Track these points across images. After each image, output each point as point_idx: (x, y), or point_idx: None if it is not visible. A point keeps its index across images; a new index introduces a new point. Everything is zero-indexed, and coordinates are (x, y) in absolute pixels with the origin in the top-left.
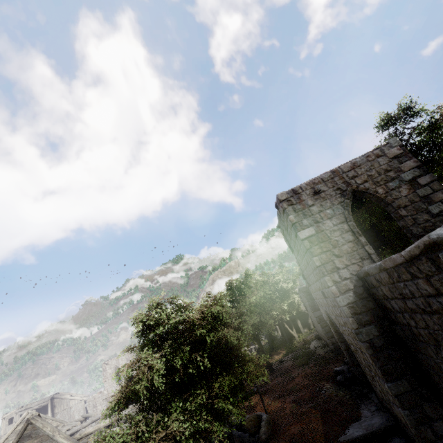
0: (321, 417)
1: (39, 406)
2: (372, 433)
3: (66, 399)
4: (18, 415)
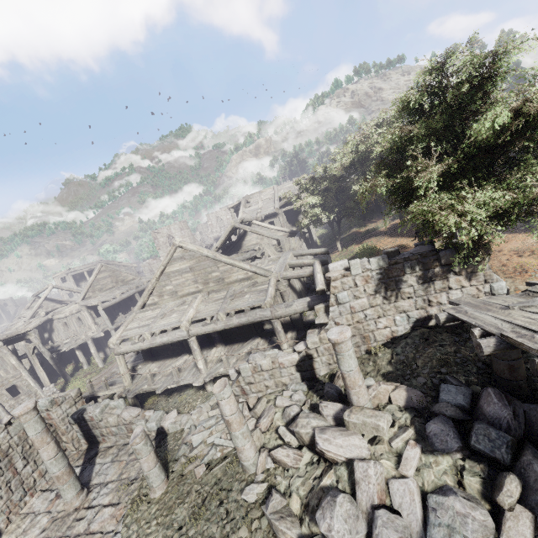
0: (537, 236)
1: (89, 269)
2: None
3: (114, 265)
4: (69, 276)
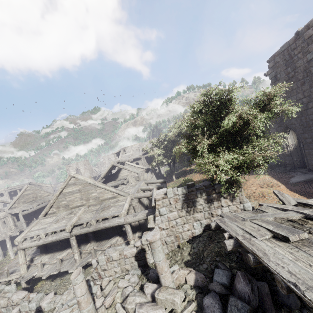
0: (270, 176)
1: (21, 188)
2: (308, 180)
3: (39, 185)
4: (6, 192)
